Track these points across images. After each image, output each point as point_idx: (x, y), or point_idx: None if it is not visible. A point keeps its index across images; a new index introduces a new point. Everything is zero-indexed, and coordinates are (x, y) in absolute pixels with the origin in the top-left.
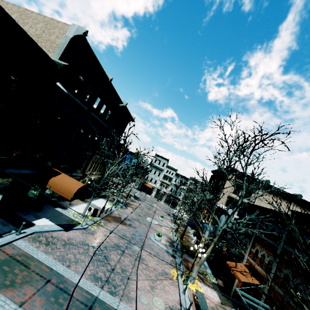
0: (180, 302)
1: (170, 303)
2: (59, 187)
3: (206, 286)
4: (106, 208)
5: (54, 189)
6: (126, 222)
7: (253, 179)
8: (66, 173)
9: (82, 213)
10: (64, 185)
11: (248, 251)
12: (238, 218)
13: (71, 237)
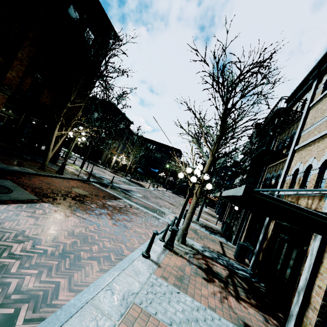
0: None
1: None
2: None
3: None
4: None
5: None
6: None
7: None
8: None
9: None
10: None
11: None
12: None
13: None
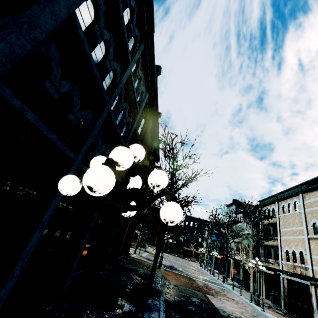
0: None
1: None
2: None
3: None
4: None
5: None
6: None
7: None
8: None
9: None
10: None
11: None
12: None
13: None
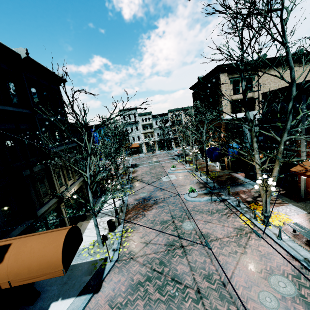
0: (292, 256)
1: (287, 269)
2: (25, 272)
3: (279, 207)
4: (117, 205)
5: (21, 281)
6: (150, 203)
7: (247, 64)
8: (29, 221)
9: (97, 239)
10: (32, 263)
11: (304, 144)
12: (262, 117)
13: (111, 294)
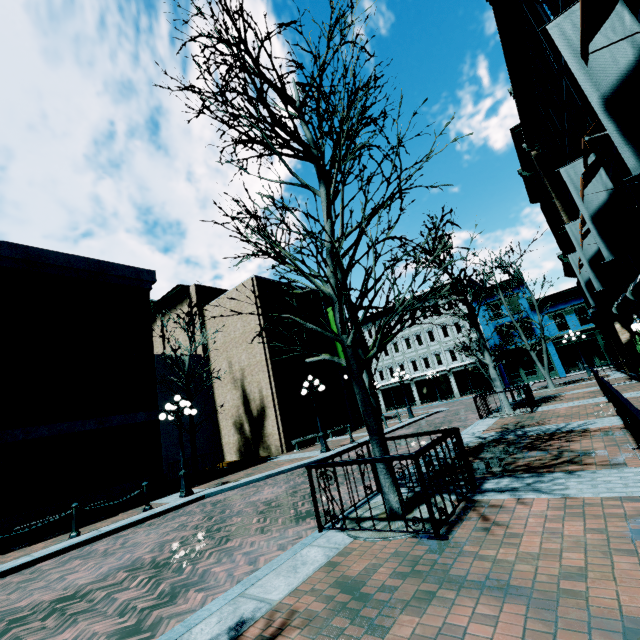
0: None
1: None
2: None
3: None
4: None
5: None
6: None
7: None
8: None
9: None
10: None
11: None
12: None
13: None
